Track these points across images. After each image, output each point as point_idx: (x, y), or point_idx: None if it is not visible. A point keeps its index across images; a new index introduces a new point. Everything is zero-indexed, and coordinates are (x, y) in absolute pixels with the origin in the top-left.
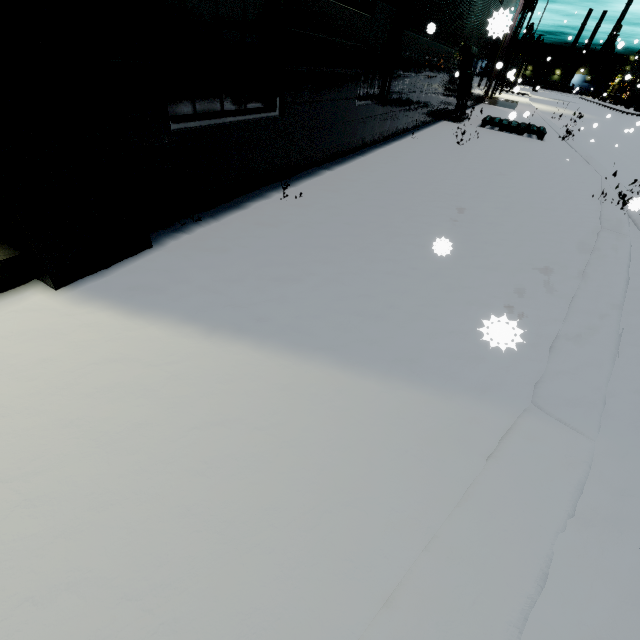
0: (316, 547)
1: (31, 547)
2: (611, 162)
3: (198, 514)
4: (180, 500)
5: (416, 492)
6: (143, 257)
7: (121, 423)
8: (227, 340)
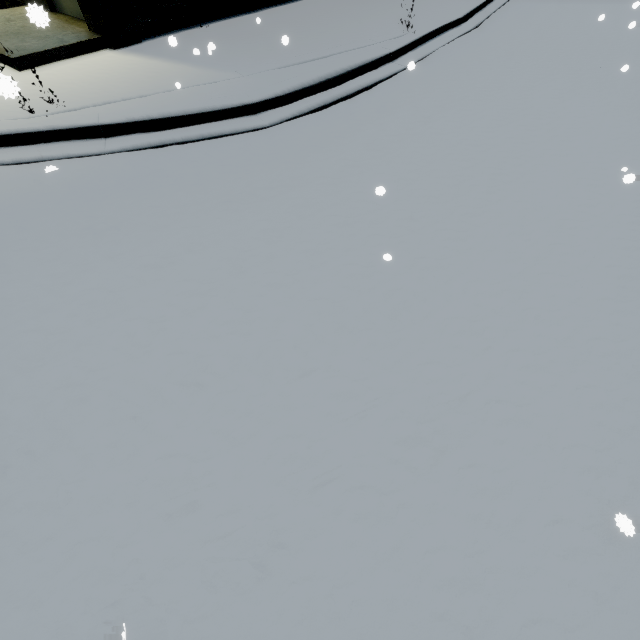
0: (164, 79)
1: (116, 75)
2: (525, 6)
3: (144, 75)
4: (141, 74)
5: (189, 77)
6: (139, 44)
7: (131, 67)
8: (158, 59)
